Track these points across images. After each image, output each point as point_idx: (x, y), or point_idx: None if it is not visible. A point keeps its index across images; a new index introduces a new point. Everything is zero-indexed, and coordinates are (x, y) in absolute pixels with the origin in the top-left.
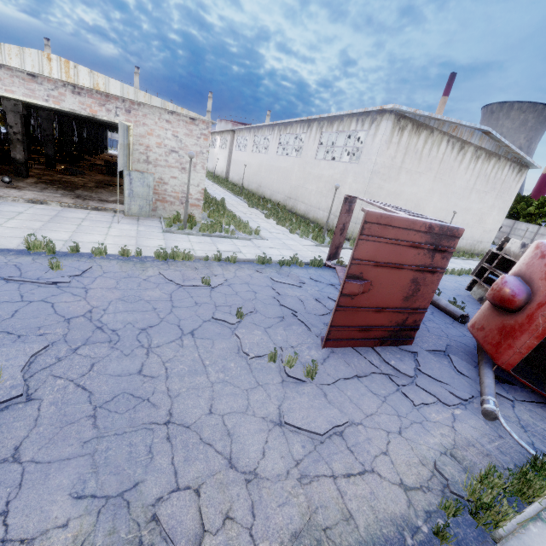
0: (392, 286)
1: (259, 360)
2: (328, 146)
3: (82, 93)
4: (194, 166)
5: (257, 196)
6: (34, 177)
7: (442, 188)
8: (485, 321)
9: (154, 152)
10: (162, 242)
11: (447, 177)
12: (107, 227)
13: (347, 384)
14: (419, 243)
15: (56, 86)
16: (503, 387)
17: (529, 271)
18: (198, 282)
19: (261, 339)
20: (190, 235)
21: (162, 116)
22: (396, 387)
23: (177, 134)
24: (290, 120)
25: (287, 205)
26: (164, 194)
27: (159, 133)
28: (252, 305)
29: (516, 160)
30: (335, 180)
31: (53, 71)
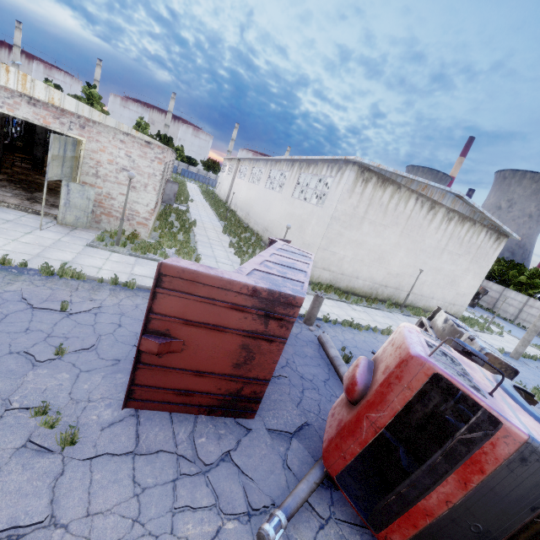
0: (214, 349)
1: (23, 413)
2: (303, 186)
3: (38, 105)
4: (145, 186)
5: (241, 223)
6: (7, 174)
7: (409, 243)
8: (338, 406)
9: (105, 167)
10: (71, 256)
11: (415, 234)
12: (26, 232)
13: (110, 462)
14: (244, 306)
15: (13, 95)
16: (332, 496)
17: (380, 358)
18: (59, 305)
19: (57, 386)
20: (116, 252)
21: (117, 136)
22: (175, 476)
23: (131, 154)
24: (279, 157)
25: (263, 236)
26: (110, 209)
27: (112, 151)
28: (92, 341)
29: (493, 228)
30: (303, 220)
31: (10, 81)
